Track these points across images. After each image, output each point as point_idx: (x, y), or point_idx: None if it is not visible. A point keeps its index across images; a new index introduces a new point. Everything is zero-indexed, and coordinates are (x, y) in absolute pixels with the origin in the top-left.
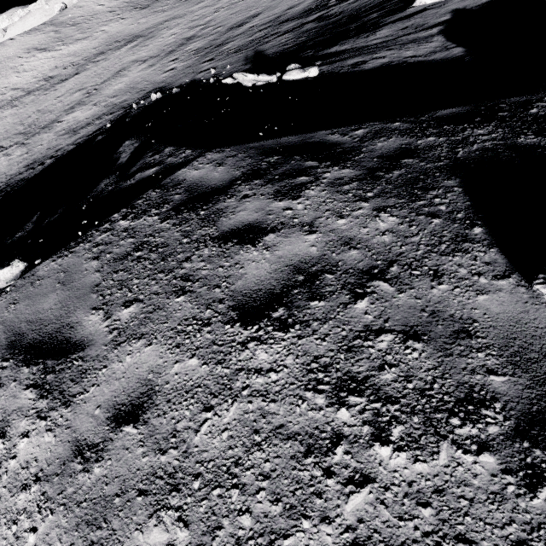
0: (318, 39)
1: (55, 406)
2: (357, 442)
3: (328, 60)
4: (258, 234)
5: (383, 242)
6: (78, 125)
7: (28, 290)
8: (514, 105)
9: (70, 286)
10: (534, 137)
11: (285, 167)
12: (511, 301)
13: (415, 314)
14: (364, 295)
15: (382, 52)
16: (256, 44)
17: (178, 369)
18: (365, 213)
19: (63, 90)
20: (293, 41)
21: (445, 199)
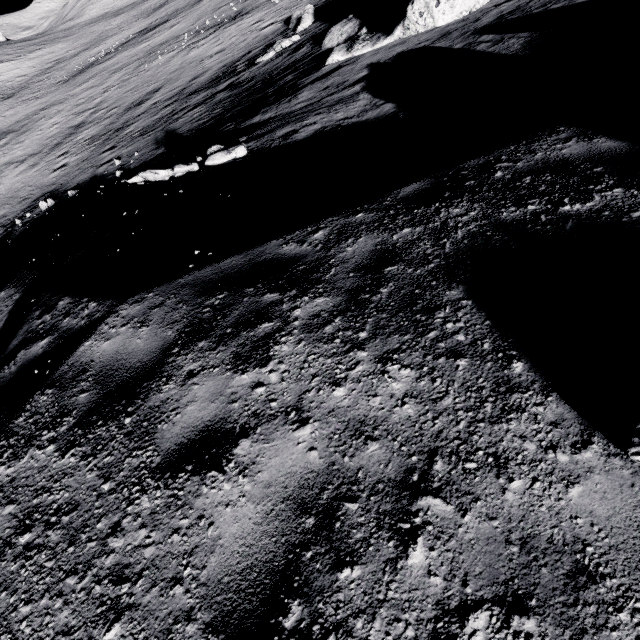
0: (236, 109)
1: None
2: None
3: (254, 133)
4: (224, 444)
5: (408, 418)
6: None
7: None
8: (475, 170)
9: None
10: (515, 209)
11: (237, 311)
12: (614, 488)
13: (500, 553)
14: (415, 533)
15: (311, 118)
16: (164, 123)
17: None
18: (367, 370)
19: None
20: (208, 114)
21: (458, 322)
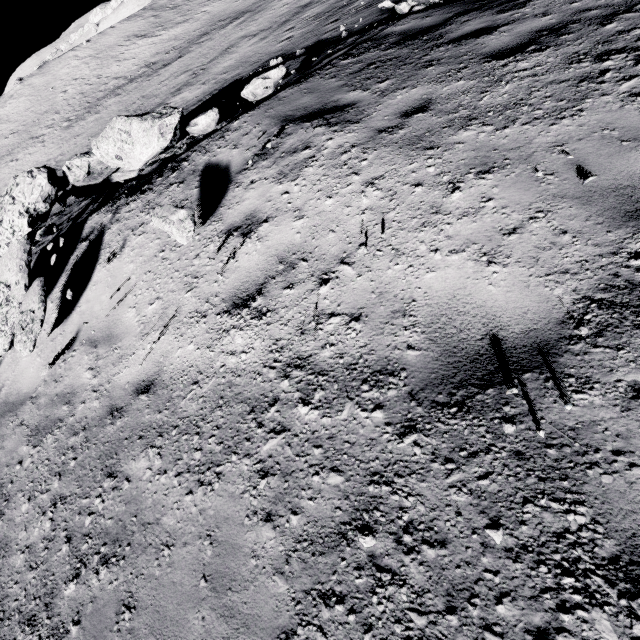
0: None
1: (346, 126)
2: (622, 68)
3: None
4: (491, 30)
5: (623, 0)
6: (188, 104)
7: (278, 102)
8: None
9: (318, 91)
10: None
11: (500, 1)
12: None
13: None
14: (612, 22)
15: None
16: None
17: (448, 88)
18: None
19: (167, 74)
20: None
21: None
